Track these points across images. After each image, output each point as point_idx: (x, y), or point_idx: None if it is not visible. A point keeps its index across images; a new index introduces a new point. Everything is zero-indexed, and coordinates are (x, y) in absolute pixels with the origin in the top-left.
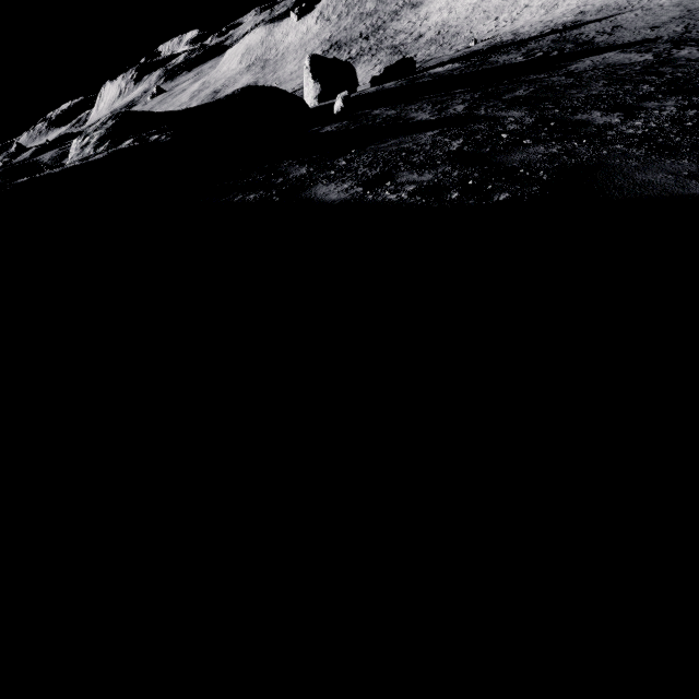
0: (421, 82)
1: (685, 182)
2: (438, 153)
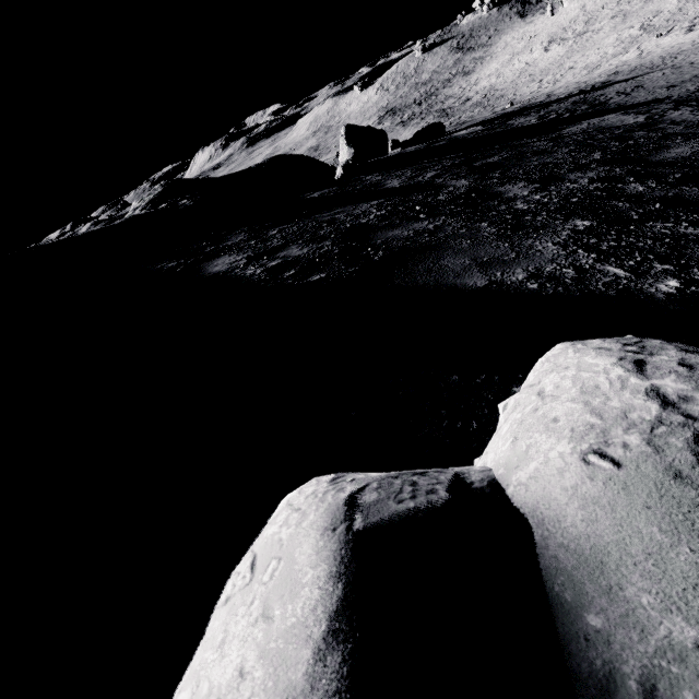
0: (434, 146)
1: (467, 270)
2: (347, 225)
